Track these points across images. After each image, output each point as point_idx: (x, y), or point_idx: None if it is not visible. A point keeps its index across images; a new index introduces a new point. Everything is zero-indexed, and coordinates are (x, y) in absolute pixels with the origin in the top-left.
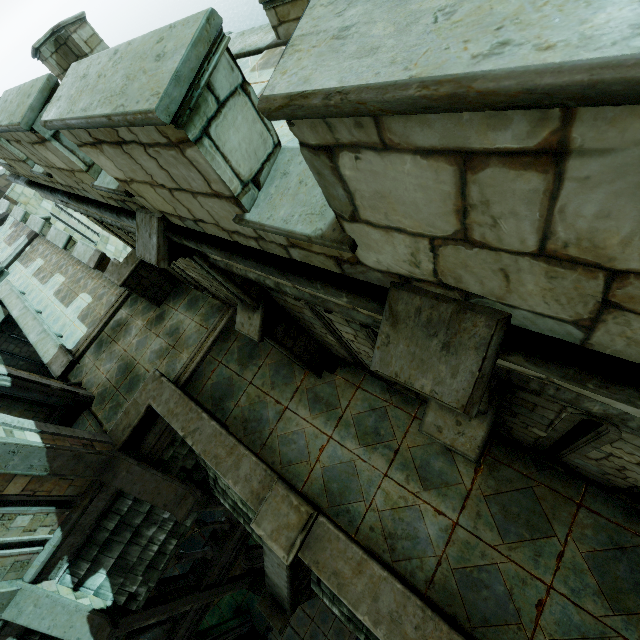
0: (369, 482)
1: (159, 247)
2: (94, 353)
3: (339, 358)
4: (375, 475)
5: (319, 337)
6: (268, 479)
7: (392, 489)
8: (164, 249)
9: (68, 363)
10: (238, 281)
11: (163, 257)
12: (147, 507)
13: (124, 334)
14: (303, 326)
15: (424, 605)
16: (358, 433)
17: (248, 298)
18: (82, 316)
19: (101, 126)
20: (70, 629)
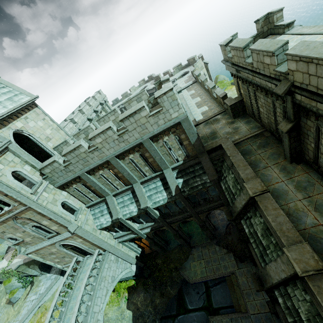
0: (291, 199)
1: (285, 90)
2: (204, 125)
3: (305, 160)
4: (295, 198)
5: (305, 145)
6: (254, 177)
7: (299, 204)
8: (286, 91)
9: (196, 124)
10: (295, 110)
11: (284, 93)
12: (201, 172)
13: (216, 123)
14: (301, 138)
15: (294, 226)
16: (296, 185)
17: (293, 117)
18: (202, 113)
19: (310, 58)
20: (172, 185)
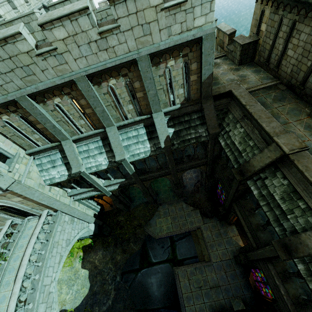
0: None
1: None
2: None
3: None
4: None
5: None
6: (284, 132)
7: None
8: None
9: None
10: None
11: None
12: (198, 123)
13: (216, 67)
14: None
15: None
16: None
17: None
18: None
19: None
20: (161, 134)
